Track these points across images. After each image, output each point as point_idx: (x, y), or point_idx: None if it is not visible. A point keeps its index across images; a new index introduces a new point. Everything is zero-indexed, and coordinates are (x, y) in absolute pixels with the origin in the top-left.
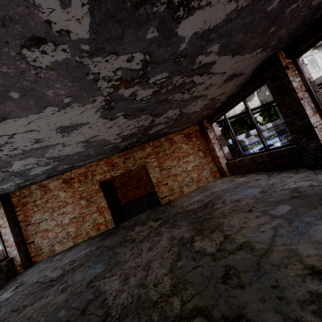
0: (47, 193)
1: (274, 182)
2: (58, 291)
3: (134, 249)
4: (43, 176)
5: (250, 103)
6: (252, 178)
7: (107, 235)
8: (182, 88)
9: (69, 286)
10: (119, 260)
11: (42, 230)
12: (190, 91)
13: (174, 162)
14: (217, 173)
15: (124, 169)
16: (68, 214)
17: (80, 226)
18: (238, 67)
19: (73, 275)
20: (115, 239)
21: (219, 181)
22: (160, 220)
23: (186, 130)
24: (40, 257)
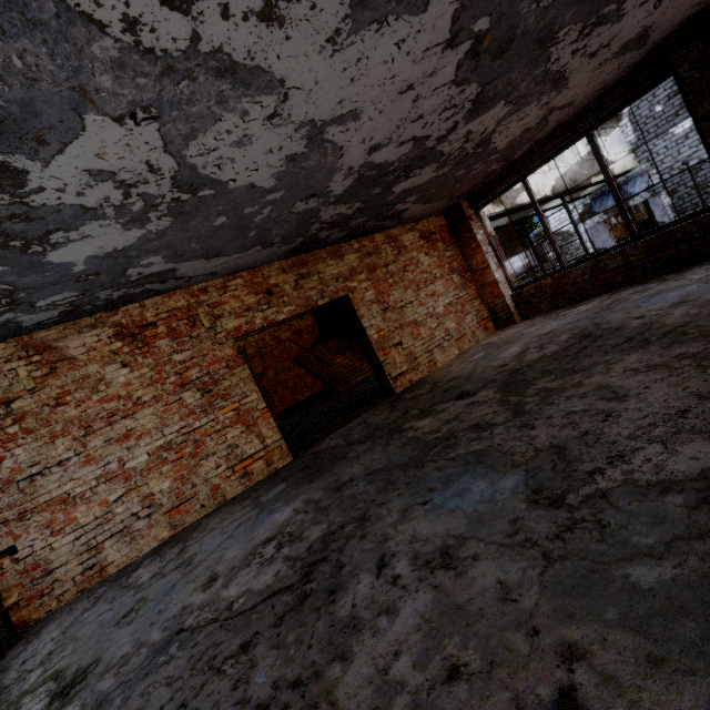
0: (58, 372)
1: (709, 273)
2: (415, 576)
3: (538, 423)
4: (64, 295)
5: (500, 200)
6: (617, 297)
7: (308, 471)
8: (603, 5)
9: (447, 548)
10: (547, 445)
11: (45, 501)
12: (587, 37)
13: (410, 293)
14: (489, 321)
15: (299, 303)
16: (145, 436)
17: (188, 471)
18: (676, 2)
19: (388, 539)
20: (377, 456)
21: (514, 330)
22: (480, 391)
23: (422, 222)
24: (47, 603)
